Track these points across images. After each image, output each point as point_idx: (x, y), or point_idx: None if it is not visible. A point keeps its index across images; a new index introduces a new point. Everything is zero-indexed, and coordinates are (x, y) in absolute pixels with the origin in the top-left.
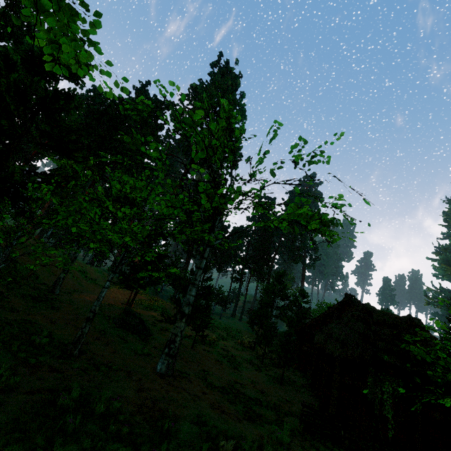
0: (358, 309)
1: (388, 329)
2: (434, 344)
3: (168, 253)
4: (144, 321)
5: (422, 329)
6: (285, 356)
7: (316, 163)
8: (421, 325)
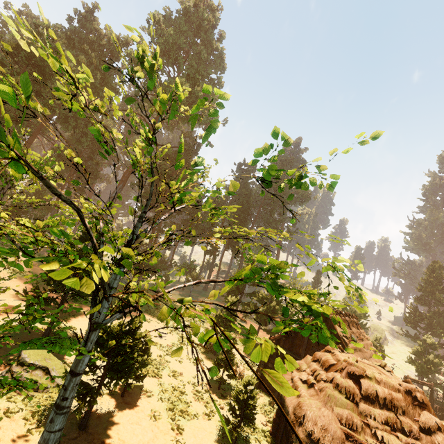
0: (340, 361)
1: (381, 410)
2: (442, 440)
3: (104, 255)
4: (50, 369)
5: (425, 408)
6: (241, 411)
7: (305, 187)
8: (424, 402)
